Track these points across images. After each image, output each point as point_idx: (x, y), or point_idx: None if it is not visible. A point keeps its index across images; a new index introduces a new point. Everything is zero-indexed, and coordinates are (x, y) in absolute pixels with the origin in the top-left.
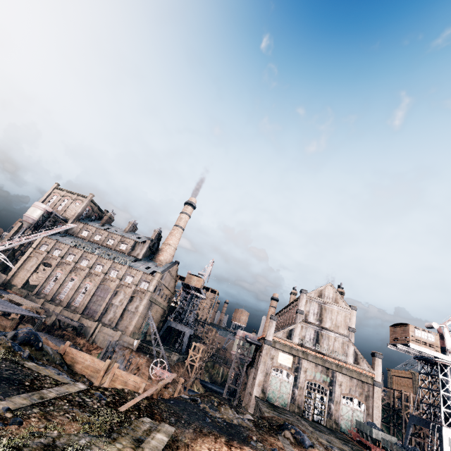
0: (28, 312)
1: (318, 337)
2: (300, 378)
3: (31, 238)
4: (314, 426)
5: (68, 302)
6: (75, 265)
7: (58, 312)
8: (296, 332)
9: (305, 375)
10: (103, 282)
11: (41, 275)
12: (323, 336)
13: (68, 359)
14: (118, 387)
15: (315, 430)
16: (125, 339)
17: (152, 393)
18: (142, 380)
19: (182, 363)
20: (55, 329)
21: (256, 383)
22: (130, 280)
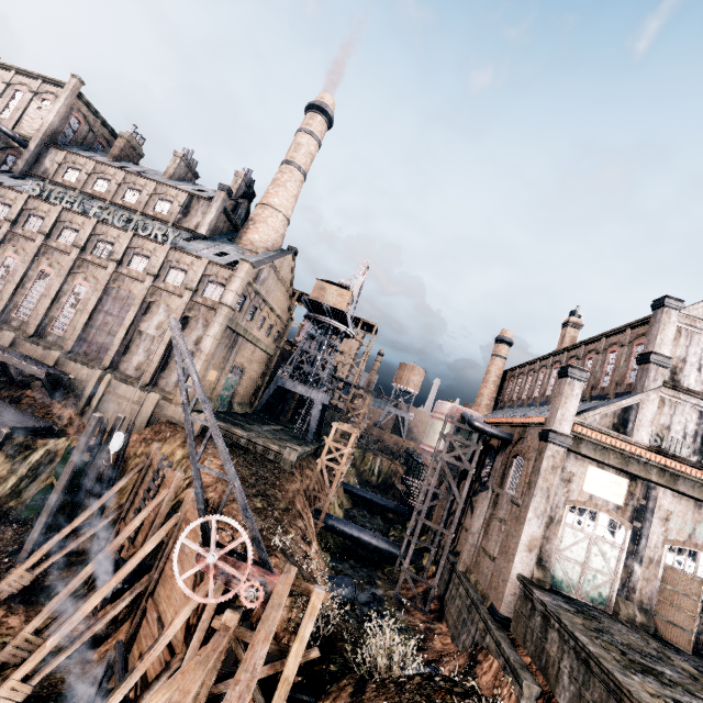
0: None
1: None
2: (650, 537)
3: None
4: None
5: (37, 326)
6: (46, 241)
7: (6, 345)
8: (643, 416)
9: (664, 529)
10: (114, 282)
11: None
12: None
13: None
14: None
15: None
16: (171, 411)
17: None
18: None
19: (310, 459)
20: (2, 382)
21: (521, 543)
22: (179, 280)
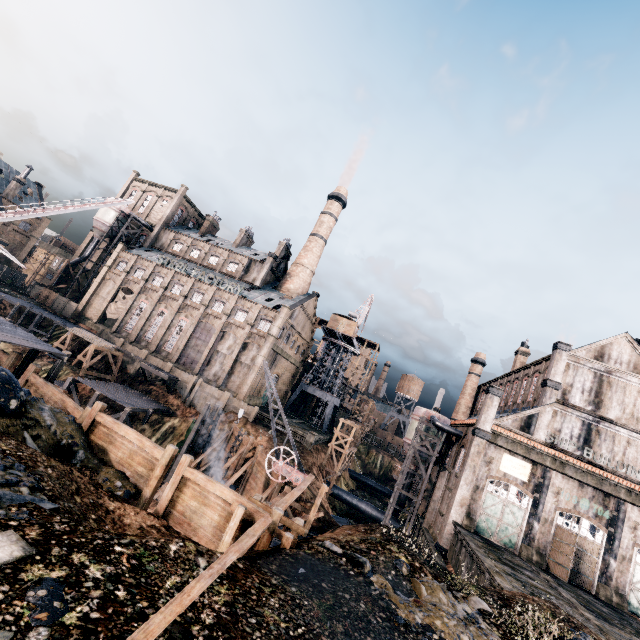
0: (37, 343)
1: (589, 434)
2: (545, 504)
3: (43, 211)
4: (585, 602)
5: (157, 345)
6: (164, 292)
7: (143, 358)
8: (541, 422)
9: (556, 499)
10: (203, 318)
11: (120, 306)
12: (600, 434)
13: (98, 436)
14: (189, 505)
15: (598, 620)
16: (237, 404)
17: (254, 541)
18: (238, 499)
19: (324, 446)
20: (140, 381)
21: (455, 501)
22: (243, 318)
